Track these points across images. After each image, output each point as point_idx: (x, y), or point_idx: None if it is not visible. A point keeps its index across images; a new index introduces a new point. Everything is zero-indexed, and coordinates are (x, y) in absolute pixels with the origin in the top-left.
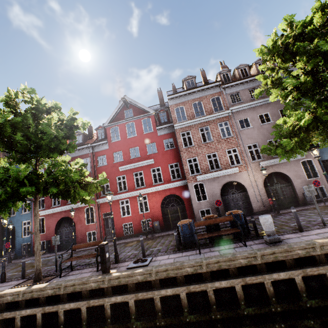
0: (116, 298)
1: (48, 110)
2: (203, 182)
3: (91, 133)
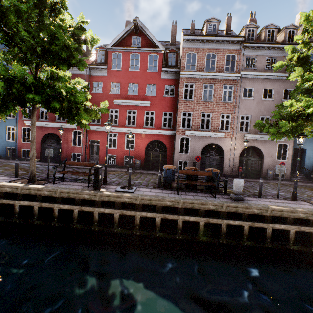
0: (104, 210)
1: (54, 7)
2: (190, 138)
3: (89, 52)
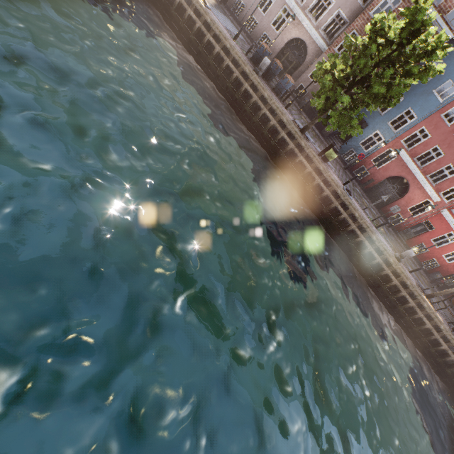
0: None
1: None
2: None
3: None
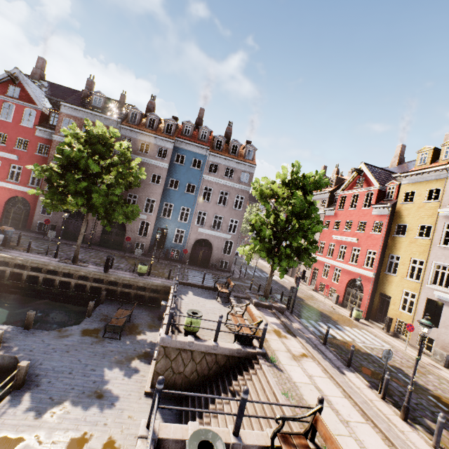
0: None
1: None
2: None
3: None
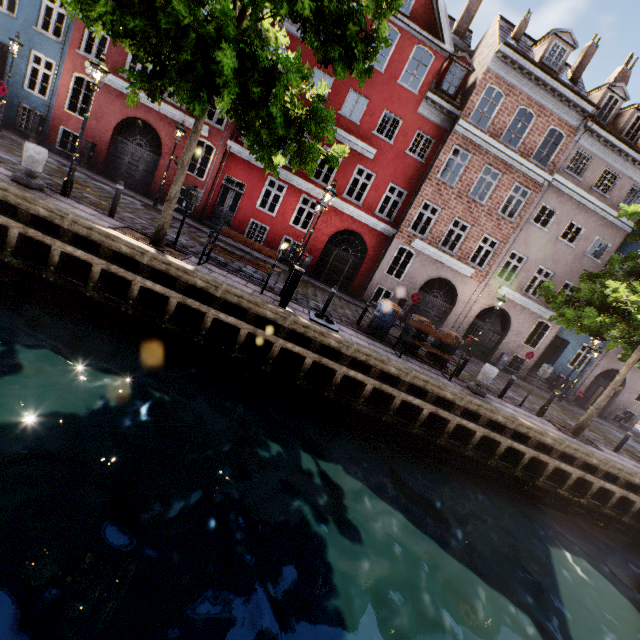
0: (293, 346)
1: None
2: (415, 253)
3: None
